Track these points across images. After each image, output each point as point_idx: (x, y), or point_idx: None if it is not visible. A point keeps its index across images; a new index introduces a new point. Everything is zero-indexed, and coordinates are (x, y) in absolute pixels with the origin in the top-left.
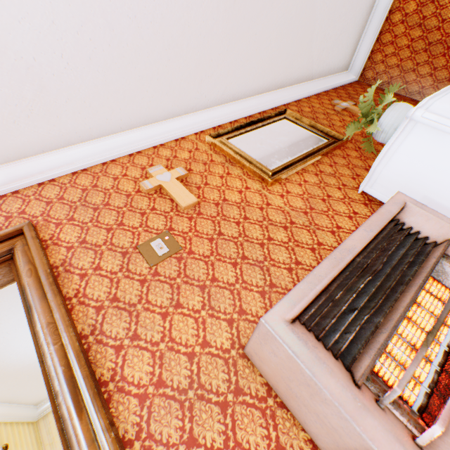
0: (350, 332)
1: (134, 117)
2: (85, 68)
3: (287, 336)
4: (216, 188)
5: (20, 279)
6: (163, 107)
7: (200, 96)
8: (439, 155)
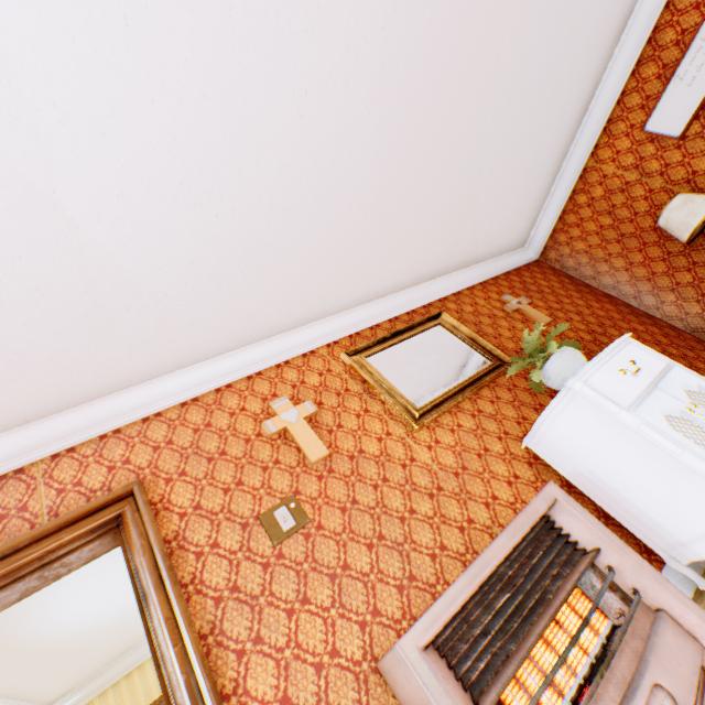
0: (481, 660)
1: (257, 330)
2: (214, 294)
3: (419, 665)
4: (352, 432)
5: (128, 554)
6: (292, 316)
7: (336, 300)
8: (600, 432)
